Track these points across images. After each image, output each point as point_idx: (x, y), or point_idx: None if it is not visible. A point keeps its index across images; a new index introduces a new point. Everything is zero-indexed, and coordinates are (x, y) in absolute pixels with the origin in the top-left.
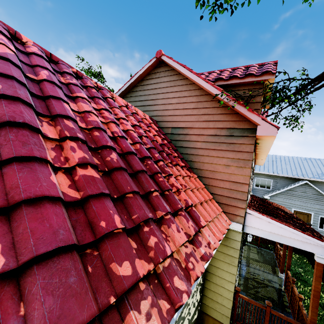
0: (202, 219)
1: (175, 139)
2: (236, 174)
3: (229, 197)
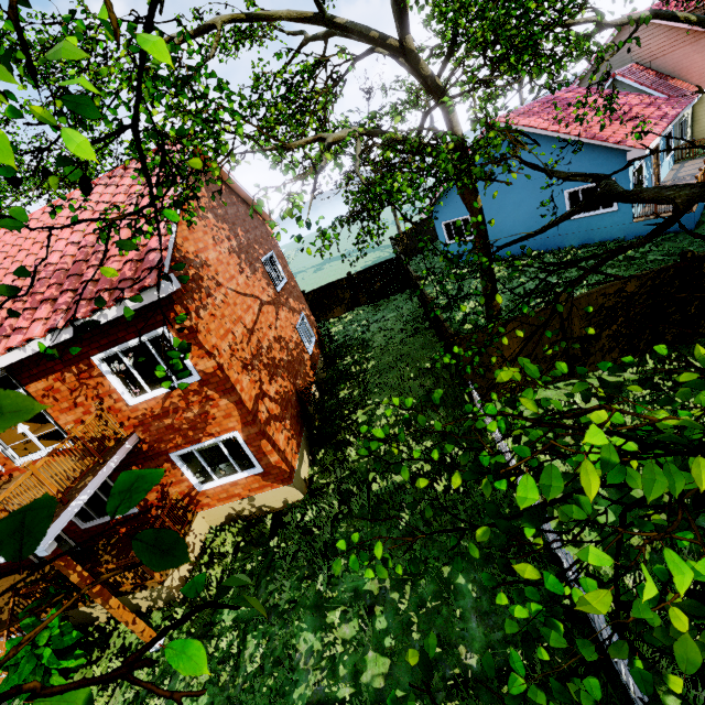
0: (690, 92)
1: (655, 67)
2: (702, 65)
3: (699, 79)
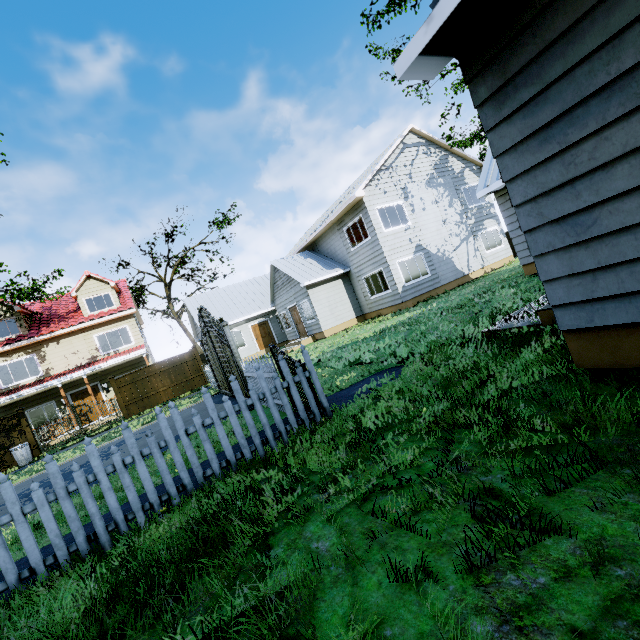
0: None
1: None
2: None
3: None
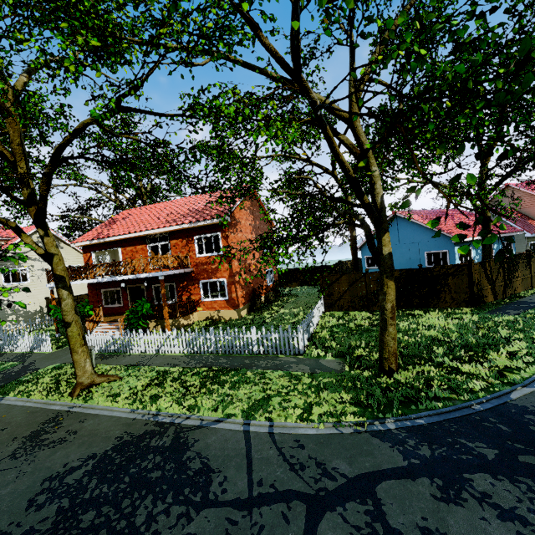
0: None
1: (523, 212)
2: None
3: None
